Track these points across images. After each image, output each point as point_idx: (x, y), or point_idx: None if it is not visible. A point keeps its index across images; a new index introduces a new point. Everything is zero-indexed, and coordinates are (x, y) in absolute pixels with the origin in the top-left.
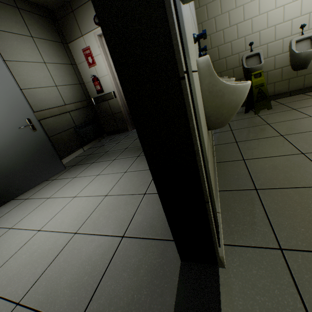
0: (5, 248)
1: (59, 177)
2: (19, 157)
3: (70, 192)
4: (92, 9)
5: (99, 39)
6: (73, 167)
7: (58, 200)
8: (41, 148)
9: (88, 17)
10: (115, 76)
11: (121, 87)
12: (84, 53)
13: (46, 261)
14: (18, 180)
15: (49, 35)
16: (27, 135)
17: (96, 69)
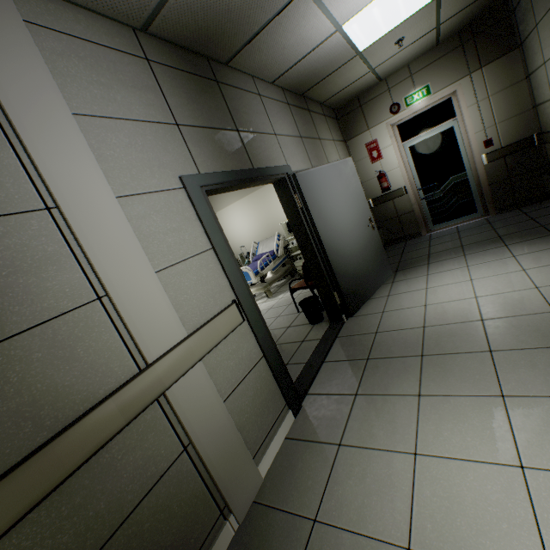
0: (455, 309)
1: (395, 280)
2: (368, 255)
3: (453, 280)
4: (387, 99)
5: (391, 129)
6: (399, 272)
7: (449, 286)
8: (378, 249)
9: (380, 108)
10: (406, 168)
11: (413, 181)
12: (367, 148)
13: (535, 300)
14: (370, 279)
15: (338, 135)
16: (370, 234)
17: (381, 164)
